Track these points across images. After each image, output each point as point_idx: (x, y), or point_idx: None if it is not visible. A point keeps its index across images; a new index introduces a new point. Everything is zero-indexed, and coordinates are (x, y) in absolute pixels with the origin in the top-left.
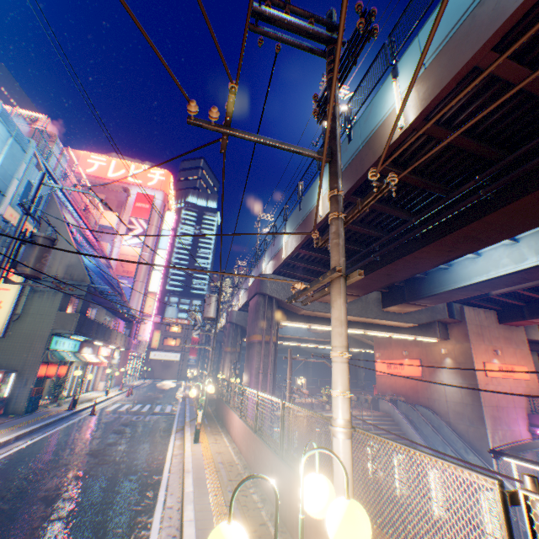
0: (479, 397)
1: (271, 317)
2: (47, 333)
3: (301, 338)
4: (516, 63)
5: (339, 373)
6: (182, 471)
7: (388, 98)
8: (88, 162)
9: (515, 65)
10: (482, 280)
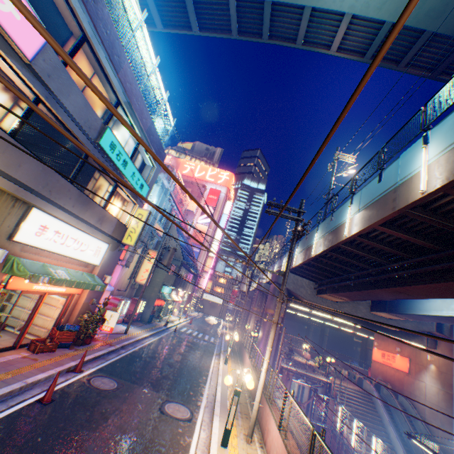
0: (452, 405)
1: None
2: (161, 283)
3: (311, 313)
4: (398, 227)
5: (267, 353)
6: (217, 374)
7: (347, 212)
8: (184, 166)
9: (393, 231)
10: (437, 315)
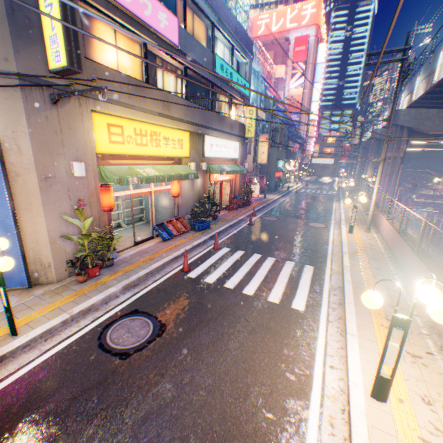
0: None
1: (400, 141)
2: (275, 160)
3: None
4: None
5: (376, 182)
6: (339, 210)
7: None
8: (257, 25)
9: None
10: None
